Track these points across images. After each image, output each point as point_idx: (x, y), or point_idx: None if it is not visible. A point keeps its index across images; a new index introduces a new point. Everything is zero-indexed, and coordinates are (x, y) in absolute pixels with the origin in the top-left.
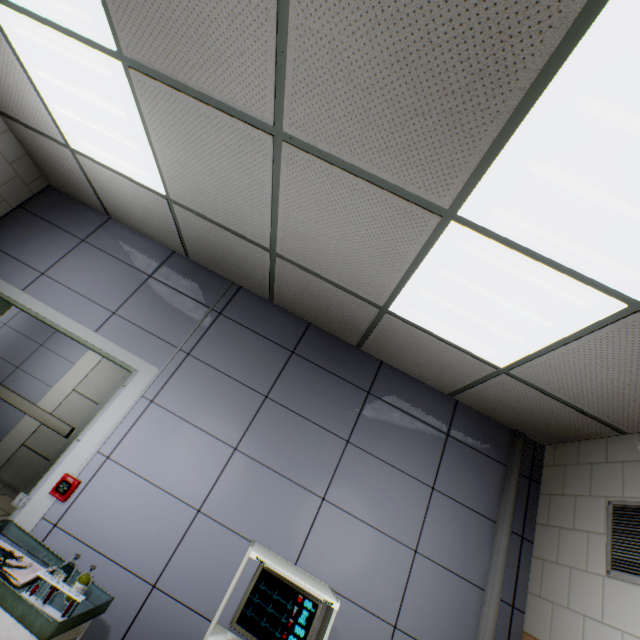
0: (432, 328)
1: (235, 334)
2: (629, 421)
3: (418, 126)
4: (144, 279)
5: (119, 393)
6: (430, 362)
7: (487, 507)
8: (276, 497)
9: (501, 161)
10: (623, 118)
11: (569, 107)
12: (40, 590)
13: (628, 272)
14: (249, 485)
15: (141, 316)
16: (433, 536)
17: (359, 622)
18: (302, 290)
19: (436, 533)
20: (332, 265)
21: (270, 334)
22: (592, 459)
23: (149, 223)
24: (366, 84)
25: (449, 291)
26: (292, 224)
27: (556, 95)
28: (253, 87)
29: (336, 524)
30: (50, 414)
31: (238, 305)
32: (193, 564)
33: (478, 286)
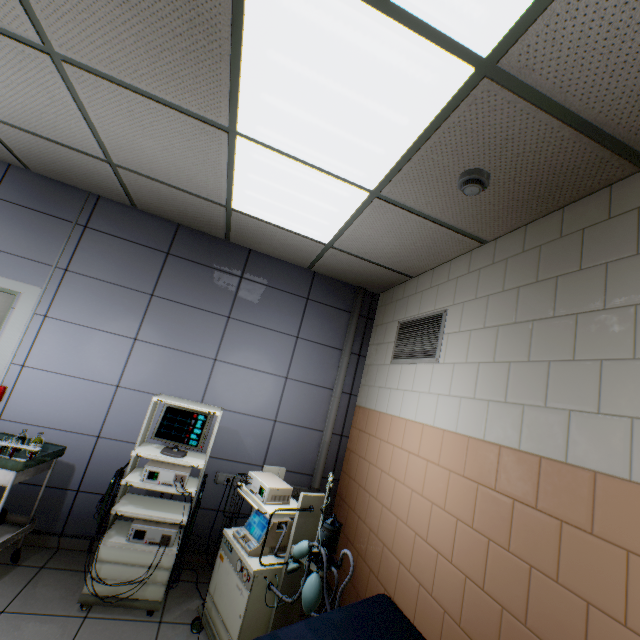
0: (270, 220)
1: (108, 245)
2: (410, 269)
3: (171, 59)
4: None
5: (10, 315)
6: (283, 246)
7: (336, 342)
8: (178, 366)
9: (244, 92)
10: (299, 67)
11: (264, 56)
12: (5, 453)
13: (357, 172)
14: (154, 362)
15: (1, 241)
16: (299, 367)
17: (251, 424)
18: (157, 196)
19: (301, 365)
20: (169, 173)
21: (142, 240)
22: (398, 298)
23: None
24: (108, 18)
25: (265, 190)
26: (114, 138)
27: (251, 46)
28: (1, 5)
29: (228, 374)
30: None
31: (102, 216)
32: (124, 419)
33: (281, 186)
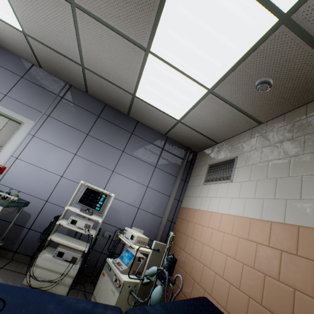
0: (153, 103)
1: (71, 107)
2: (217, 138)
3: (128, 8)
4: (19, 78)
5: (17, 132)
6: (155, 120)
7: (174, 172)
8: (94, 171)
9: (159, 28)
10: (190, 15)
11: (174, 8)
12: None
13: (204, 77)
14: (82, 167)
15: (21, 97)
16: (154, 182)
17: (126, 207)
18: (100, 87)
19: (155, 181)
20: (109, 73)
21: (88, 108)
22: (208, 153)
23: (16, 47)
24: None
25: (155, 86)
26: (88, 51)
27: (170, 2)
28: None
29: (118, 179)
30: None
31: (71, 94)
32: (62, 194)
33: (164, 83)
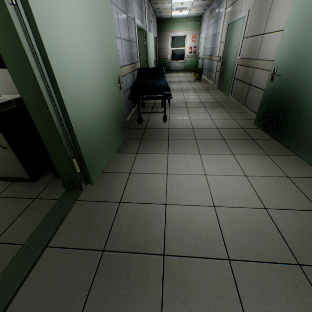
0: None
1: None
2: None
3: None
4: None
5: None
6: None
7: None
8: None
9: None
10: None
11: None
12: None
13: None
14: None
15: None
16: None
17: None
18: None
19: None
20: None
21: None
22: None
23: None
24: None
25: None
26: None
27: None
28: None
29: None
30: (217, 57)
31: None
32: None
33: None
